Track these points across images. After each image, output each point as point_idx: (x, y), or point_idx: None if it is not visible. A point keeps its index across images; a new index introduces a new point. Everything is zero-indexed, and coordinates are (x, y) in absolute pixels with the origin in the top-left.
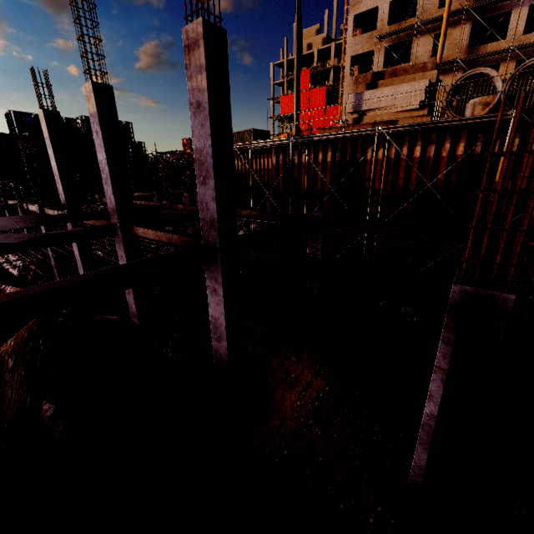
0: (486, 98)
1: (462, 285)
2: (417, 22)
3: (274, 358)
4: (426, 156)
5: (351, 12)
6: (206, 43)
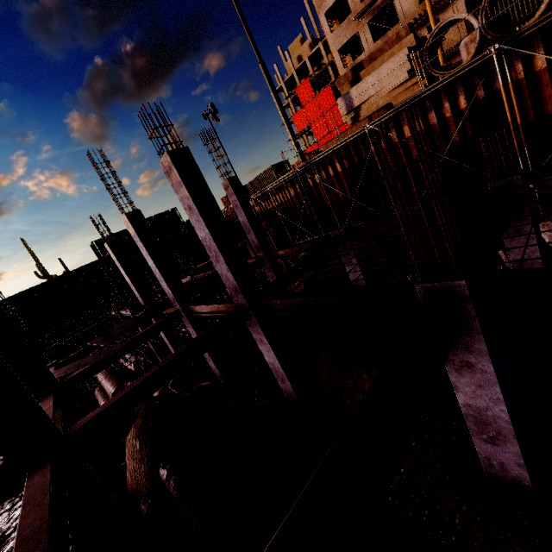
0: (475, 34)
1: (422, 284)
2: None
3: (348, 380)
4: (431, 124)
5: (321, 13)
6: (176, 166)
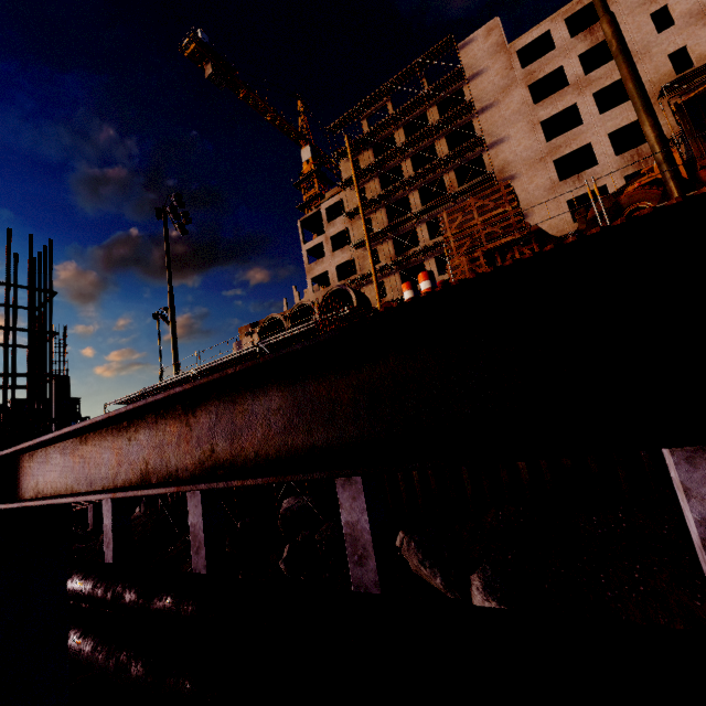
0: None
1: None
2: (356, 278)
3: None
4: None
5: (308, 277)
6: None
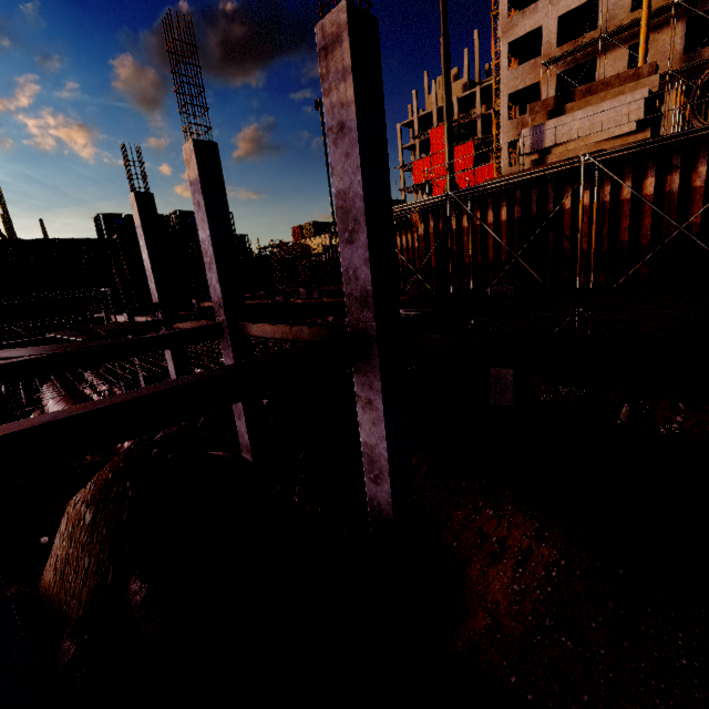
0: None
1: None
2: (602, 35)
3: (455, 510)
4: (665, 191)
5: (504, 41)
6: (352, 36)
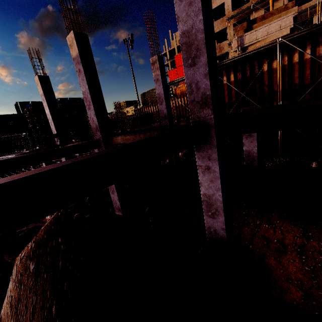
0: None
1: None
2: (252, 4)
3: (243, 227)
4: (316, 55)
5: None
6: None
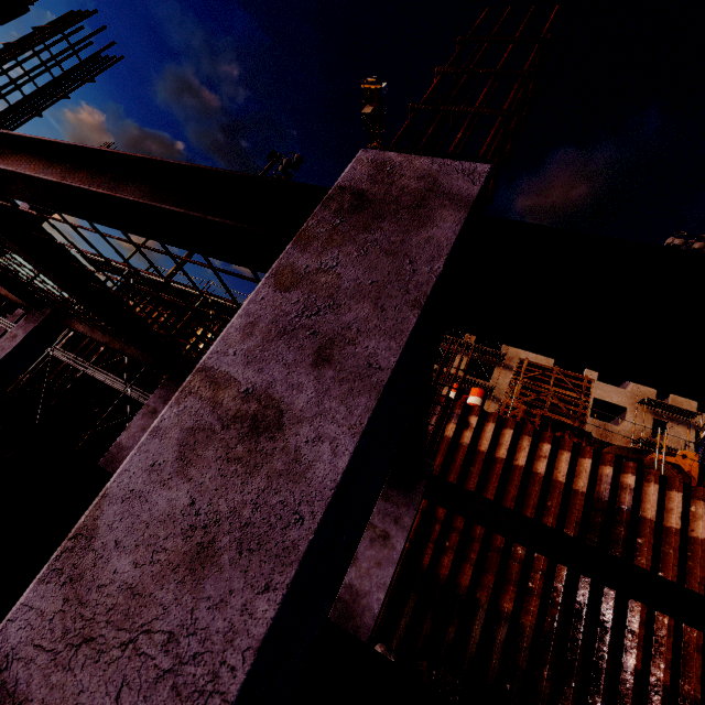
0: None
1: None
2: None
3: None
4: None
5: None
6: None
